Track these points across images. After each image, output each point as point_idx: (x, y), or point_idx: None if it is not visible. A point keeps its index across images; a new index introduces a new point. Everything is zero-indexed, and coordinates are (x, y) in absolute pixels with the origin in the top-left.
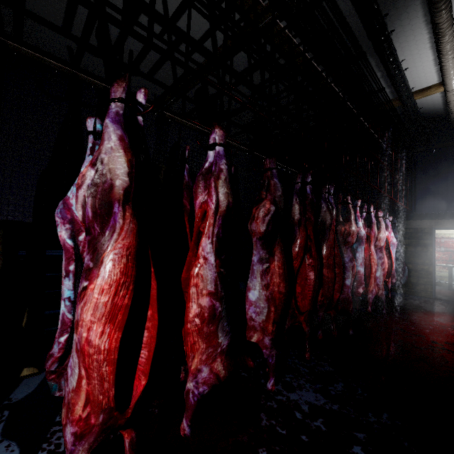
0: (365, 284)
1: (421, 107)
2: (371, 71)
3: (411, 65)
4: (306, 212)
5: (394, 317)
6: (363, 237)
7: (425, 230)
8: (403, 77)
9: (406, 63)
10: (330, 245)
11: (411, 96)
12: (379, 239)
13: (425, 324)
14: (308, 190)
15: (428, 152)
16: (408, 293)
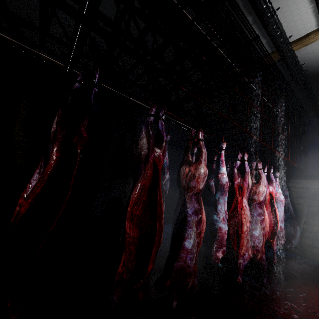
0: (237, 244)
1: (303, 63)
2: (238, 10)
3: (283, 4)
4: (79, 125)
5: (276, 290)
6: (225, 185)
7: (318, 191)
8: (275, 16)
9: (276, 1)
10: (142, 186)
11: (288, 43)
12: (257, 192)
13: (316, 310)
14: (92, 95)
15: (317, 116)
16: (303, 255)
